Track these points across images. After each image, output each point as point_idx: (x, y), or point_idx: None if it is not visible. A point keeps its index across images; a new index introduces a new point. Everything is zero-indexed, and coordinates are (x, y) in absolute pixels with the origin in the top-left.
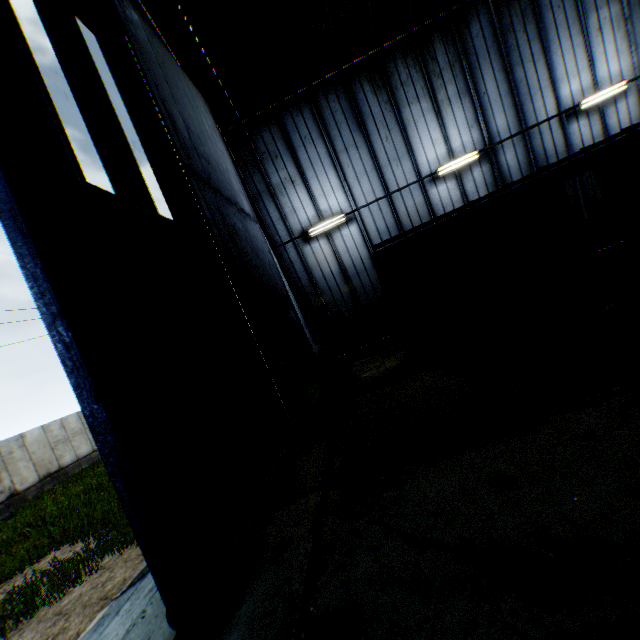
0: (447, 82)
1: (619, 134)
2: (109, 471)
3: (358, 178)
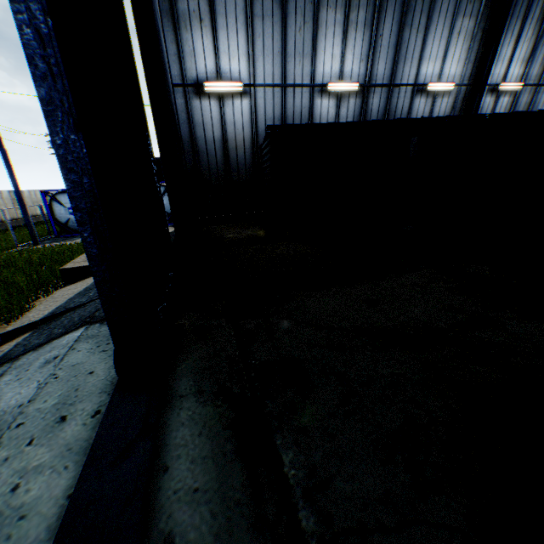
0: (361, 6)
1: (446, 118)
2: (76, 217)
3: (264, 55)
